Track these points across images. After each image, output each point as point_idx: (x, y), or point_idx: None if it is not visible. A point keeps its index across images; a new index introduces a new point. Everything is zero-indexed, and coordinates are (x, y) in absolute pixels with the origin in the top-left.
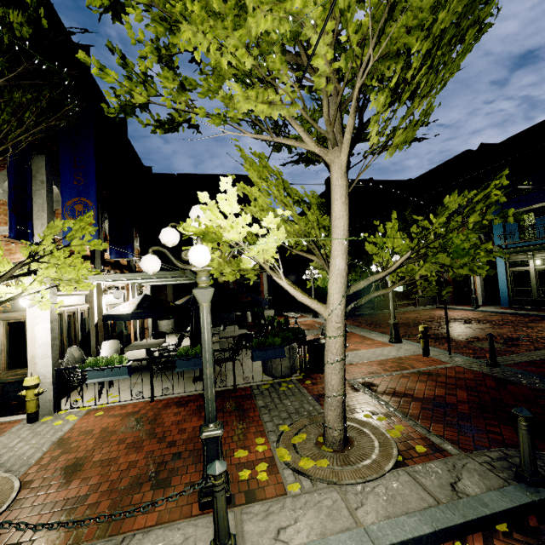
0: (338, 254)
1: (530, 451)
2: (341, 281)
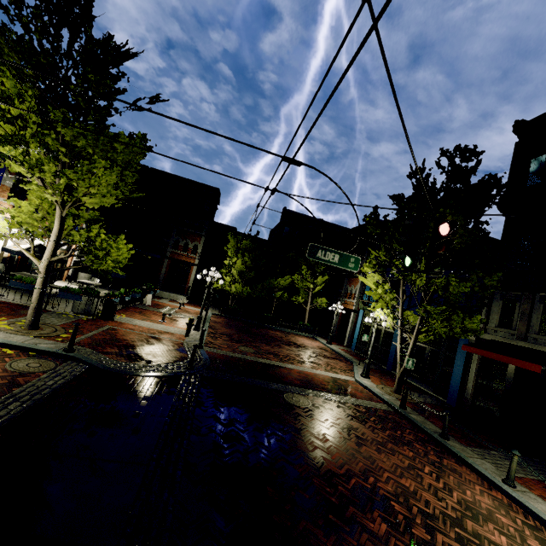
0: (50, 241)
1: (70, 339)
2: (48, 254)
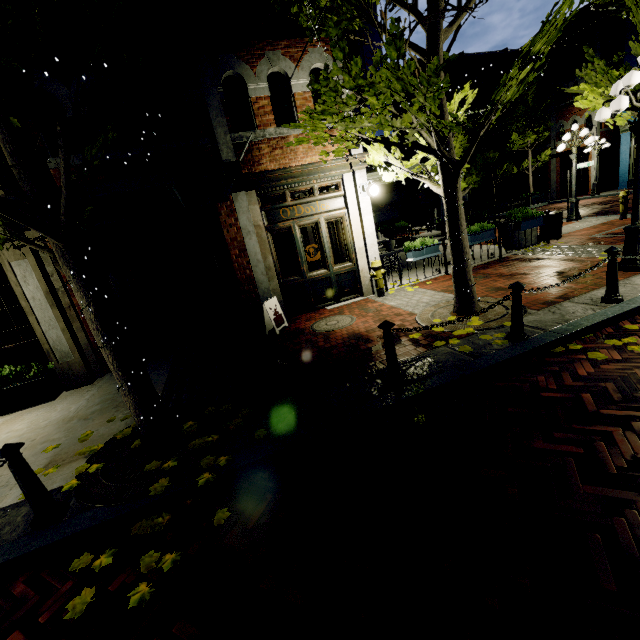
0: None
1: None
2: None
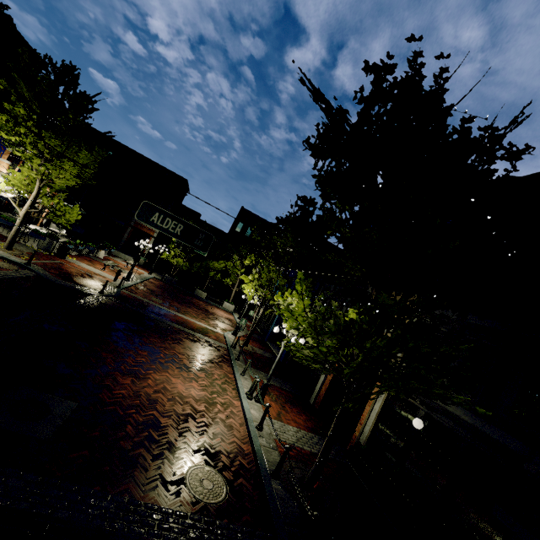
0: (30, 200)
1: (30, 258)
2: (27, 207)
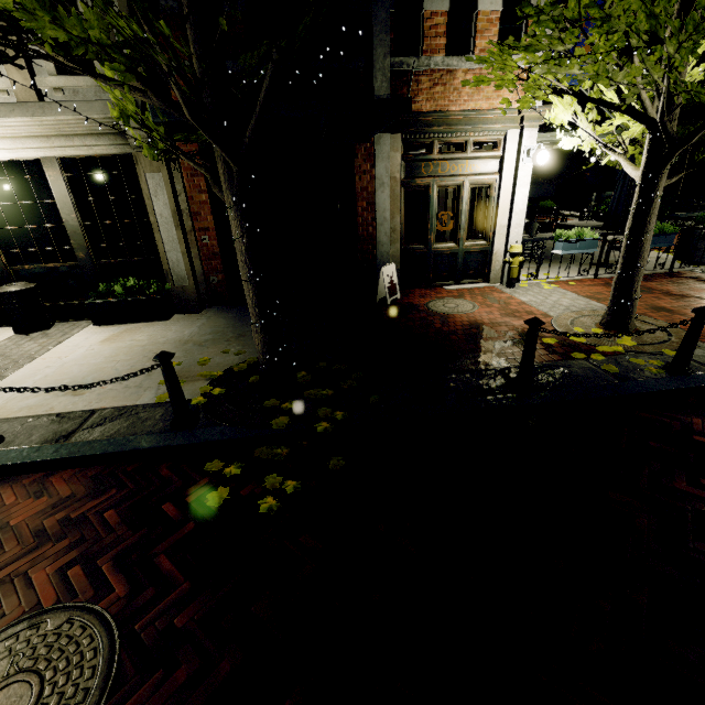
0: None
1: None
2: None
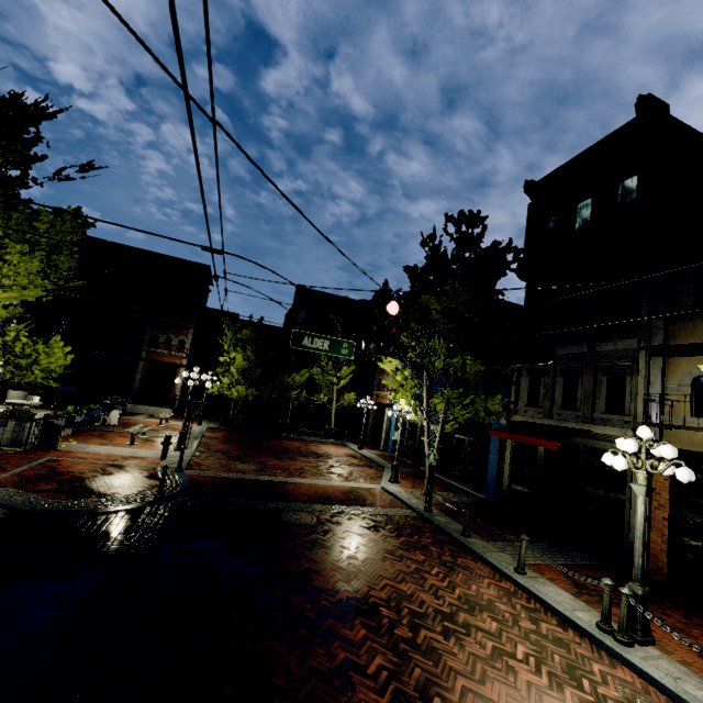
0: None
1: None
2: None
